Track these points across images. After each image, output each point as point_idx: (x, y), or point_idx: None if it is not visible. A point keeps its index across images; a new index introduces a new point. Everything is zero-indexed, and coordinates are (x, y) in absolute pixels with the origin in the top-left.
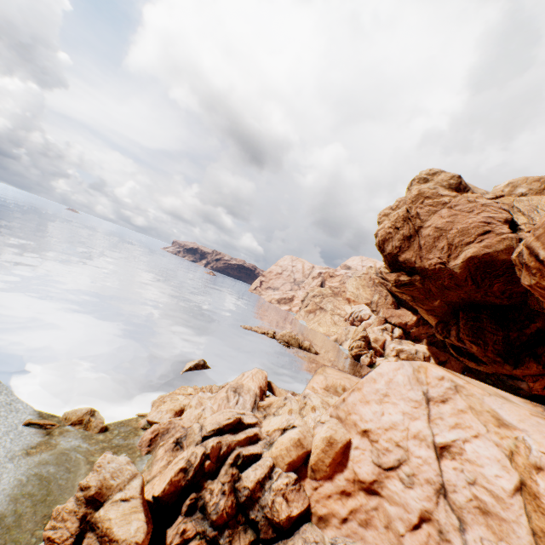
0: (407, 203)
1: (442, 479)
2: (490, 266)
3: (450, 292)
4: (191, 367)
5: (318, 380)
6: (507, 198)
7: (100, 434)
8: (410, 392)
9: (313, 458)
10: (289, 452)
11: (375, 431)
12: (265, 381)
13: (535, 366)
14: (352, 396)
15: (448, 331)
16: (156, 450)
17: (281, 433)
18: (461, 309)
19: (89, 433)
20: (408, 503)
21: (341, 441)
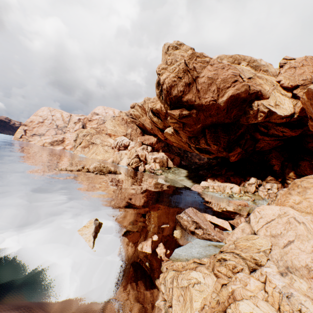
0: (186, 59)
1: None
2: (236, 101)
3: (210, 118)
4: (93, 236)
5: None
6: None
7: None
8: None
9: None
10: None
11: None
12: None
13: (239, 150)
14: None
15: (198, 141)
16: None
17: None
18: (207, 128)
19: None
20: None
21: None
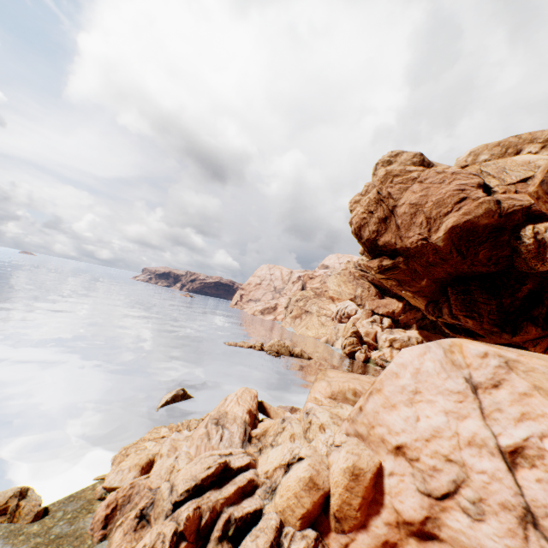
0: (377, 185)
1: (524, 499)
2: (473, 234)
3: (435, 268)
4: (168, 400)
5: (320, 388)
6: (472, 167)
7: (35, 523)
8: (448, 382)
9: (335, 502)
10: (301, 500)
11: (412, 445)
12: (254, 401)
13: (534, 329)
14: (370, 402)
15: (439, 310)
16: (111, 535)
17: (285, 471)
18: (449, 285)
19: (17, 526)
20: (483, 545)
21: (370, 469)
